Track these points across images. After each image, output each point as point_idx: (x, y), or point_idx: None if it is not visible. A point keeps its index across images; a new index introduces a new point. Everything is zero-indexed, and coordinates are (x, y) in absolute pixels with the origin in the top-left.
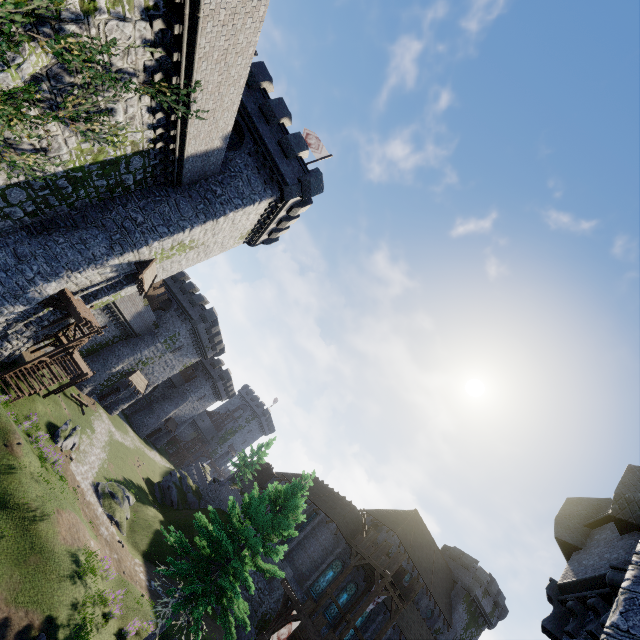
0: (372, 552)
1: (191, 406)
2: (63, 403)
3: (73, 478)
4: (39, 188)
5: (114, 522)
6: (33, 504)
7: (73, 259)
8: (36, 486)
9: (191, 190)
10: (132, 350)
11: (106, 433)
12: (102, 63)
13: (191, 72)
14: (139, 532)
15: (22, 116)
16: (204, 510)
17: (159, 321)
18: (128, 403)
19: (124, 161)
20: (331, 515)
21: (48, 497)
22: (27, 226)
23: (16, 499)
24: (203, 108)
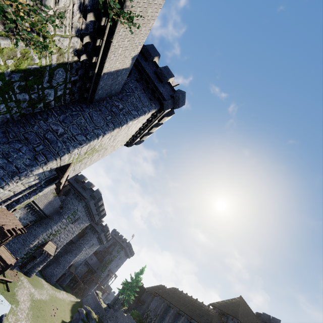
0: None
1: (84, 253)
2: None
3: None
4: None
5: None
6: None
7: None
8: None
9: (100, 105)
10: (44, 228)
11: (28, 298)
12: None
13: None
14: None
15: None
16: None
17: (62, 203)
18: (42, 265)
19: (48, 73)
20: None
21: None
22: None
23: None
24: (130, 15)
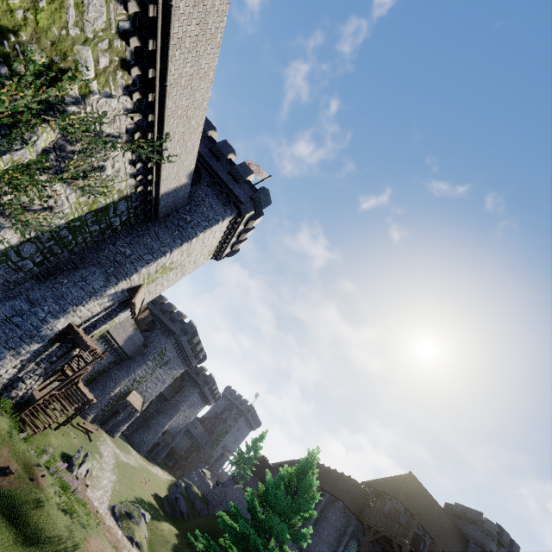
0: (384, 523)
1: (183, 415)
2: (72, 433)
3: (91, 504)
4: (46, 240)
5: (134, 543)
6: (62, 535)
7: (77, 295)
8: (63, 516)
9: (166, 221)
10: (126, 372)
11: (112, 456)
12: (96, 131)
13: (162, 127)
14: (158, 550)
15: (35, 182)
16: (214, 515)
17: (146, 341)
18: (127, 423)
19: (112, 207)
20: (335, 493)
21: (75, 526)
22: (36, 275)
23: (46, 533)
24: (172, 154)
